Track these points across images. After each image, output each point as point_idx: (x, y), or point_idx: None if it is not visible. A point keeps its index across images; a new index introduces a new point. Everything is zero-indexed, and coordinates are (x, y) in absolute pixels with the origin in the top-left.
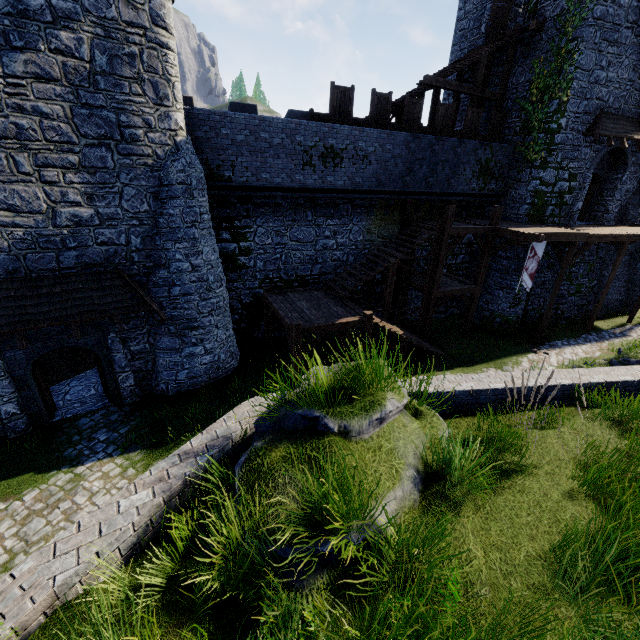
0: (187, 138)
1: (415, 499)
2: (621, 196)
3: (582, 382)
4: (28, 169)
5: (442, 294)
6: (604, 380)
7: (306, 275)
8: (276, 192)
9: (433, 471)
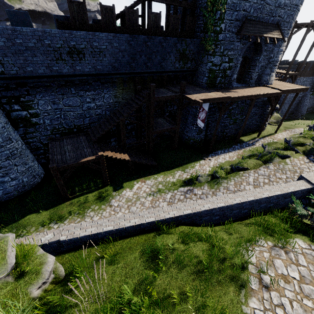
0: None
1: None
2: (258, 70)
3: (160, 219)
4: None
5: (156, 132)
6: (174, 215)
7: (81, 124)
8: (42, 78)
9: None
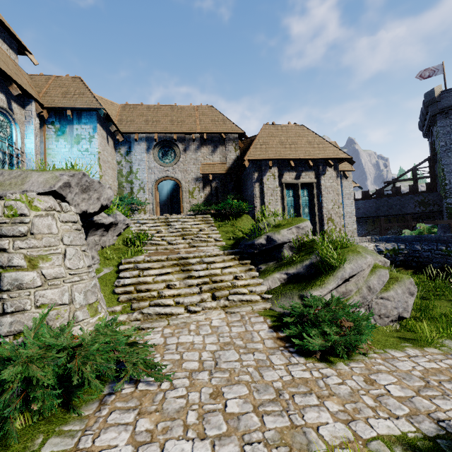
0: None
1: None
2: None
3: None
4: None
5: None
6: None
7: None
8: None
9: None
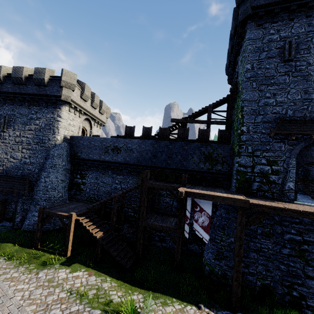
0: (62, 143)
1: None
2: None
3: None
4: (20, 149)
5: (147, 224)
6: None
7: None
8: (95, 162)
9: None
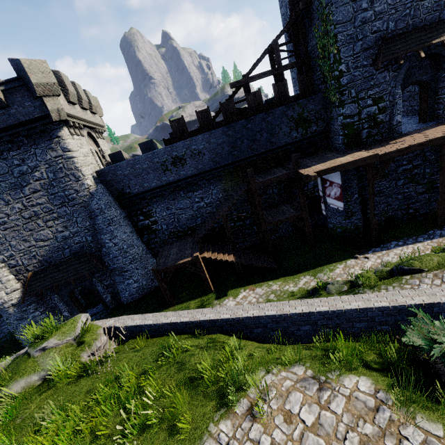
0: (97, 187)
1: (38, 383)
2: None
3: (193, 320)
4: (42, 225)
5: (271, 224)
6: (208, 318)
7: (193, 225)
8: (156, 190)
9: (59, 371)
